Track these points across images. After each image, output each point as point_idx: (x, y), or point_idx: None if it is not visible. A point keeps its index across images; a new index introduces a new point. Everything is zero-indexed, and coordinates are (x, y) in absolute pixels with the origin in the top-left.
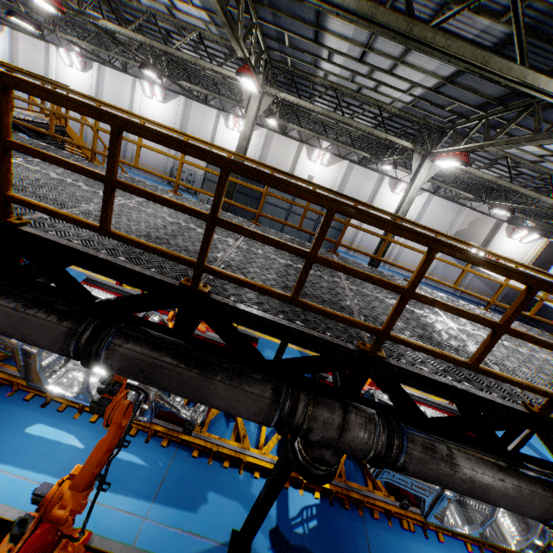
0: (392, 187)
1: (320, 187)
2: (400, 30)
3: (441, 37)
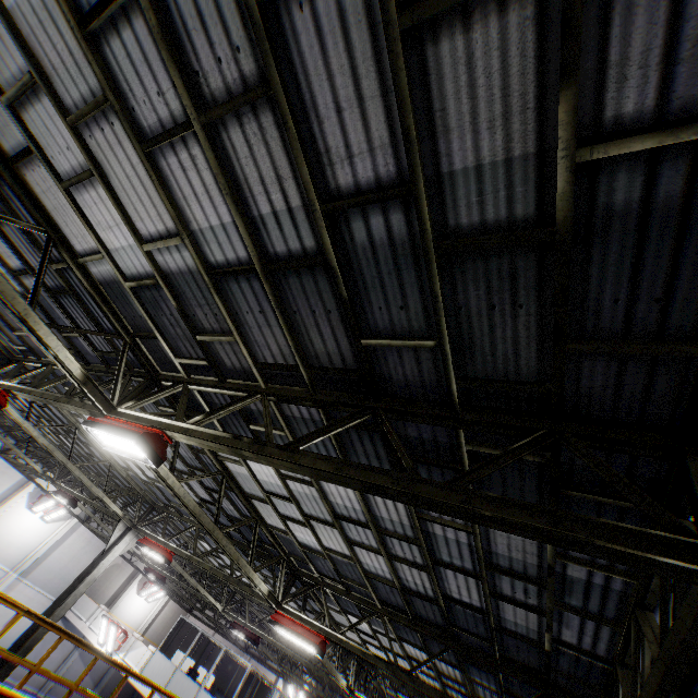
0: (34, 499)
1: (72, 635)
2: (209, 530)
3: (225, 539)
